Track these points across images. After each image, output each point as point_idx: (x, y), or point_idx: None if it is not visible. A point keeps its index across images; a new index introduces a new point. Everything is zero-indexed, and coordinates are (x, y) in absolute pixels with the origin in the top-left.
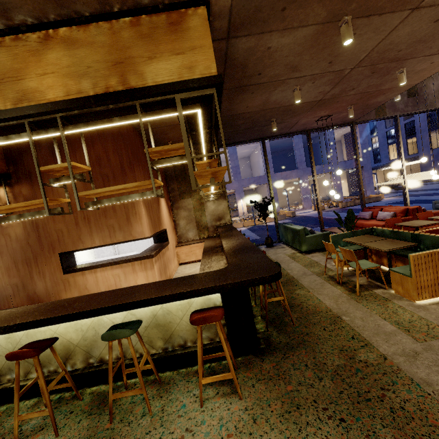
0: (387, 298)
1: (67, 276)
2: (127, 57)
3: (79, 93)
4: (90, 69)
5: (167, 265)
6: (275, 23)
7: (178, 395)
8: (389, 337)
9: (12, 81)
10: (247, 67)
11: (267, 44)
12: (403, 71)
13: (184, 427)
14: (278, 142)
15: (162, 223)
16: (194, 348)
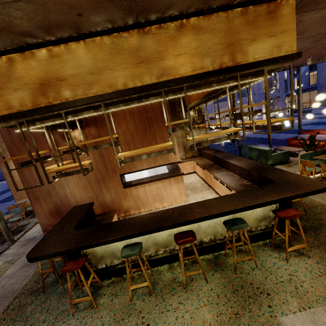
0: None
1: (125, 189)
2: (236, 40)
3: (202, 69)
4: (210, 50)
5: None
6: (322, 4)
7: (264, 258)
8: None
9: (156, 61)
10: None
11: (301, 18)
12: None
13: (287, 274)
14: None
15: None
16: (258, 232)
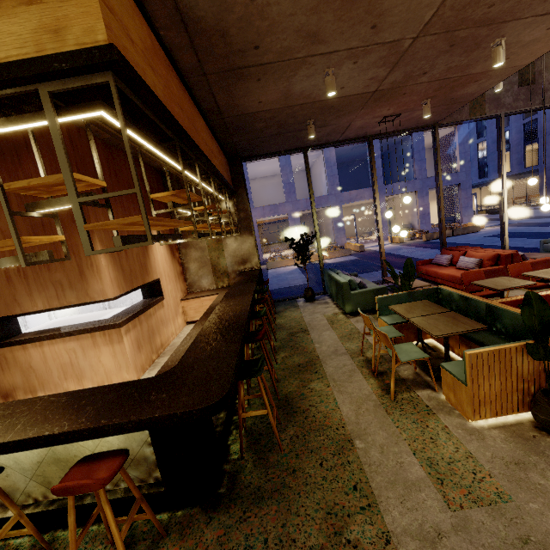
0: (432, 409)
1: (3, 350)
2: None
3: None
4: None
5: (158, 330)
6: None
7: None
8: (409, 492)
9: None
10: (230, 35)
11: None
12: (501, 43)
13: None
14: (347, 149)
15: (151, 272)
16: (112, 495)
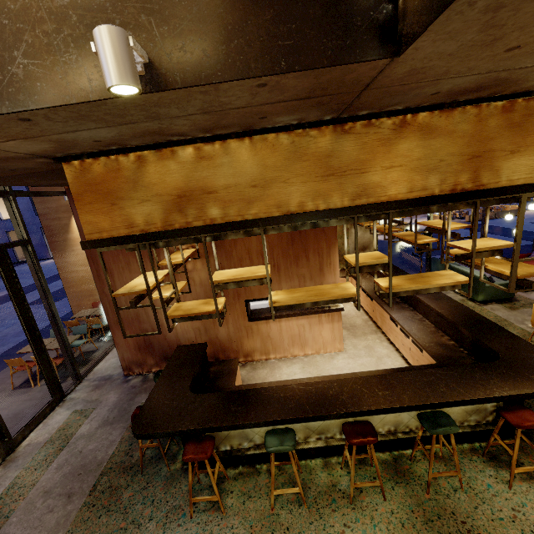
0: None
1: (250, 323)
2: (486, 151)
3: (423, 190)
4: (441, 163)
5: None
6: None
7: (472, 473)
8: None
9: (354, 174)
10: None
11: None
12: None
13: (509, 507)
14: None
15: None
16: (464, 429)
